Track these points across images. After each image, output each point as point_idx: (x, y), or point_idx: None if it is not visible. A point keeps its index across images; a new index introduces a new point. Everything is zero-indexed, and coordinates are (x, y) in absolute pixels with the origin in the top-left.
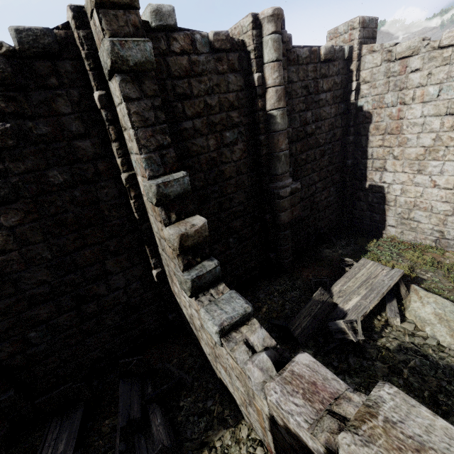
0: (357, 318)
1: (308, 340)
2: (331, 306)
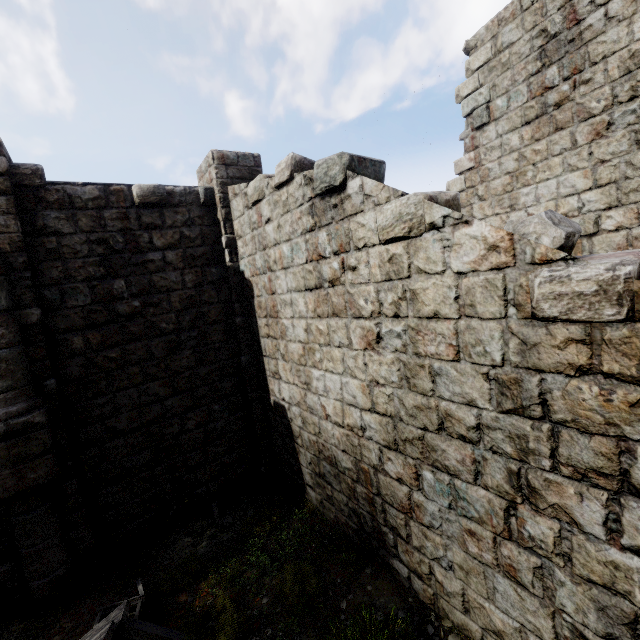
0: None
1: None
2: None
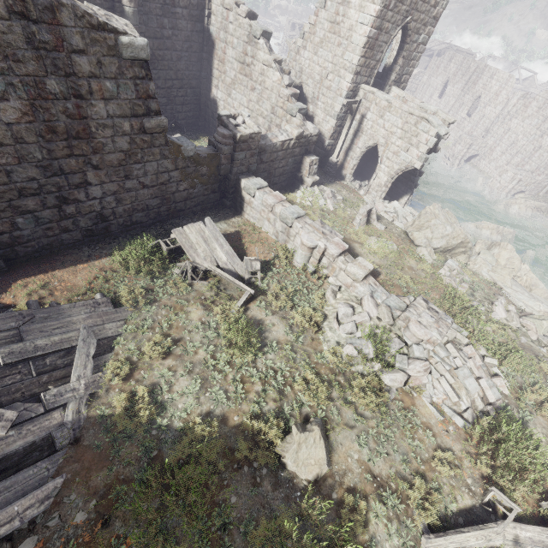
0: None
1: None
2: None
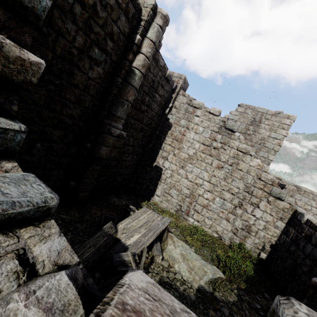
0: (145, 249)
1: None
2: (114, 241)
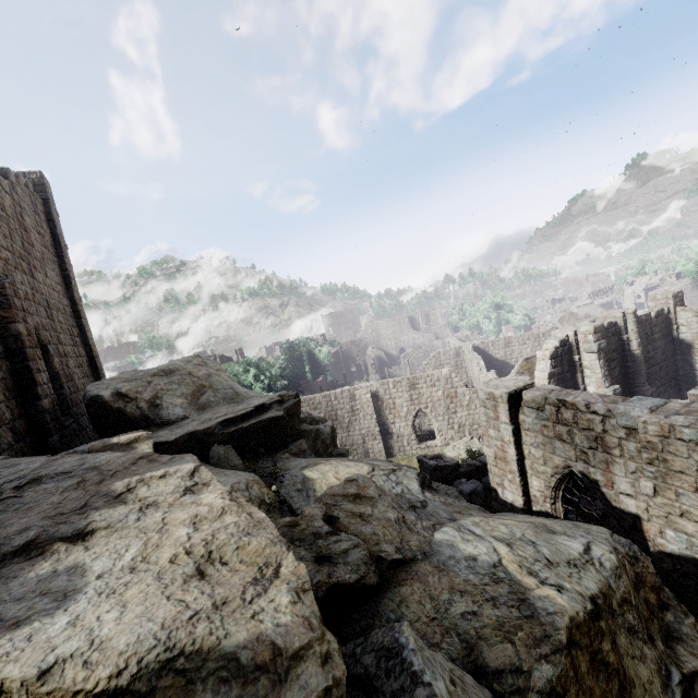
0: None
1: None
2: None
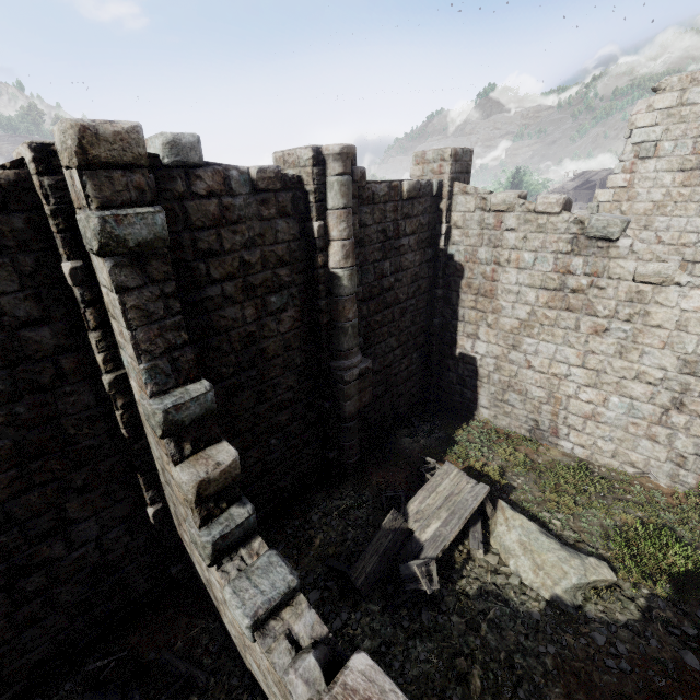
0: (433, 562)
1: (375, 590)
2: (406, 534)
